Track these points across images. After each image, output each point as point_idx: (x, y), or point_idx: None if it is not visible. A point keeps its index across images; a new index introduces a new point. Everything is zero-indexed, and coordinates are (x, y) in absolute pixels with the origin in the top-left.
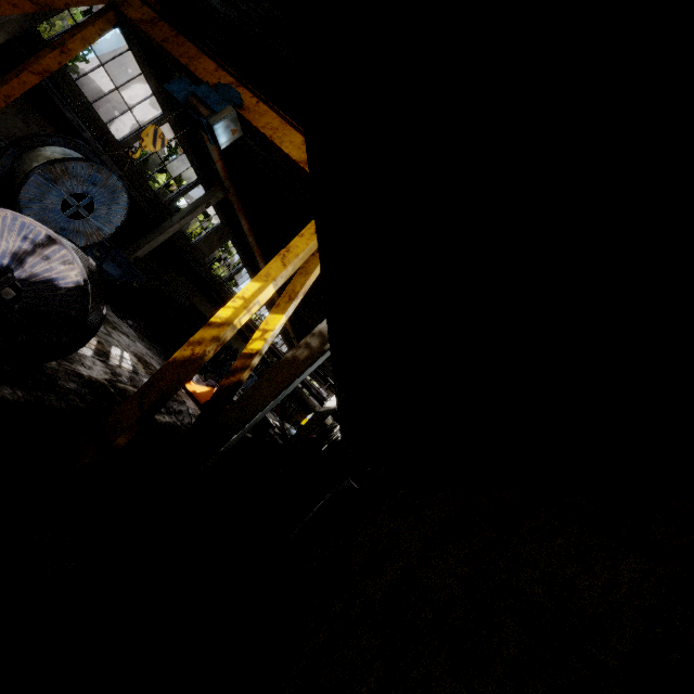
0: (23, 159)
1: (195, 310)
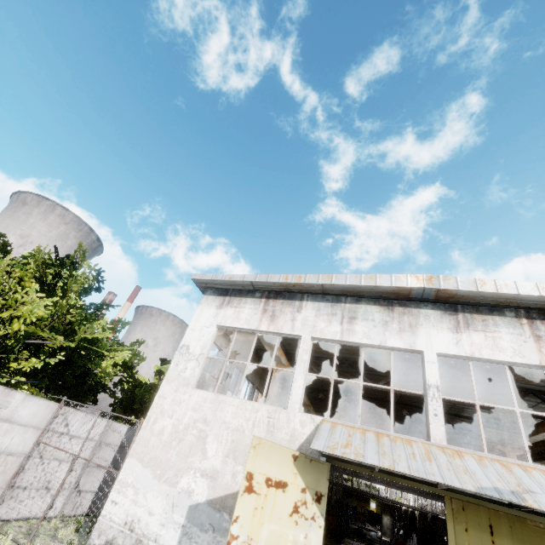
0: (384, 524)
1: (376, 515)
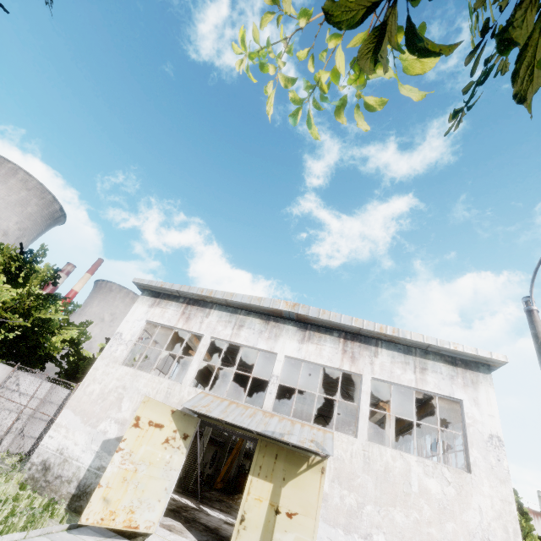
0: None
1: None
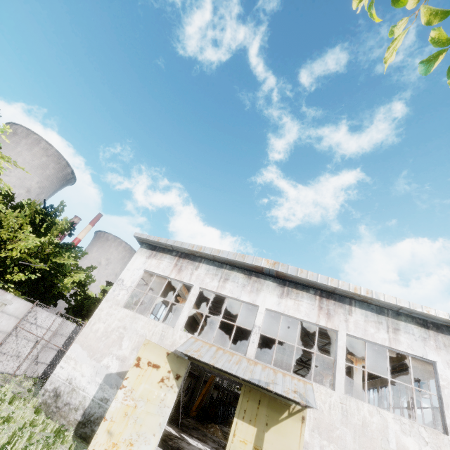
0: None
1: None
